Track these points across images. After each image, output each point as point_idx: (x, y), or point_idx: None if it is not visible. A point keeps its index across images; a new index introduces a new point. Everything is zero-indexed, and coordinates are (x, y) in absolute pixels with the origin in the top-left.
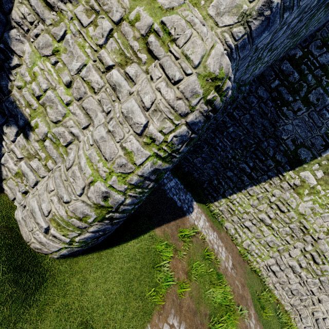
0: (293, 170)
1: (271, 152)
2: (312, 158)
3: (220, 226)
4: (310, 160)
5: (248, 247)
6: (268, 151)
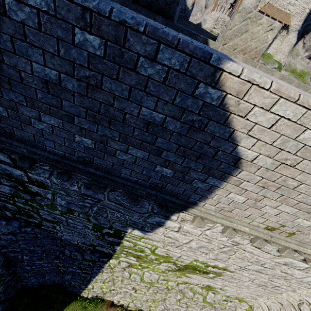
0: (113, 258)
1: (78, 256)
2: (112, 251)
3: (97, 310)
4: (113, 252)
5: (135, 306)
6: (75, 256)
